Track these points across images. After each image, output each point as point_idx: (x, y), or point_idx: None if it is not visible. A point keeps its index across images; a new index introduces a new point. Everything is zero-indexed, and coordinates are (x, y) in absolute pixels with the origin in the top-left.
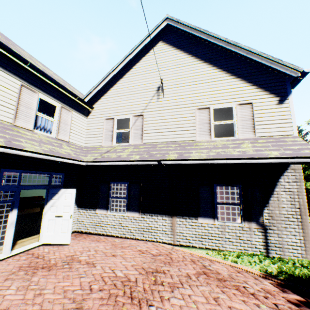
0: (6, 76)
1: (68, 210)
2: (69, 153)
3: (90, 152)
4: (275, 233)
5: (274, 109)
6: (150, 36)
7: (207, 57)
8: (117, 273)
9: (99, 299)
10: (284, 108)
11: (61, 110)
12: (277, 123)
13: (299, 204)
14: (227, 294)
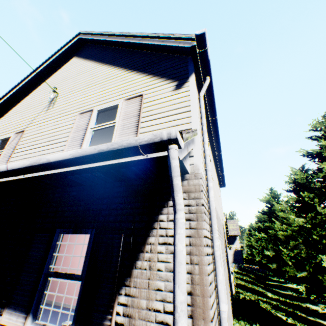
0: None
1: None
2: None
3: None
4: None
5: (169, 97)
6: (60, 51)
7: (109, 59)
8: None
9: None
10: (182, 93)
11: None
12: (170, 115)
13: (191, 281)
14: None
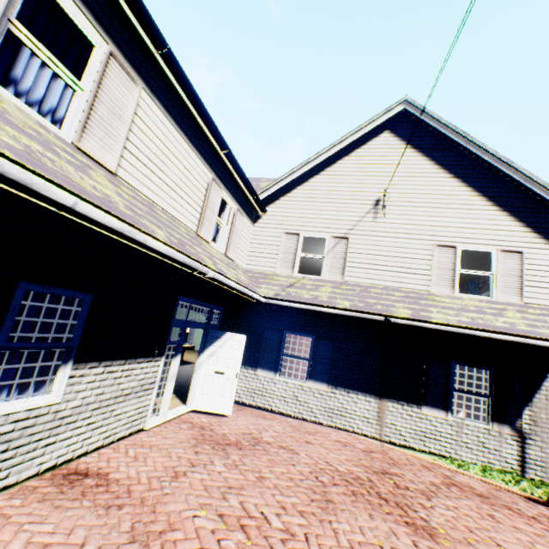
0: (201, 166)
1: (233, 366)
2: (247, 282)
3: (262, 281)
4: (537, 445)
5: None
6: (374, 122)
7: (458, 171)
8: (336, 467)
9: (344, 494)
10: None
11: (236, 213)
12: None
13: None
14: (501, 513)
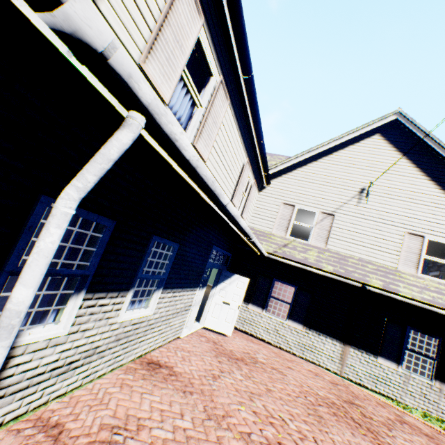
0: (242, 152)
1: (236, 300)
2: None
3: (262, 238)
4: None
5: None
6: (369, 126)
7: (435, 175)
8: (316, 391)
9: (328, 414)
10: None
11: (253, 185)
12: None
13: None
14: None
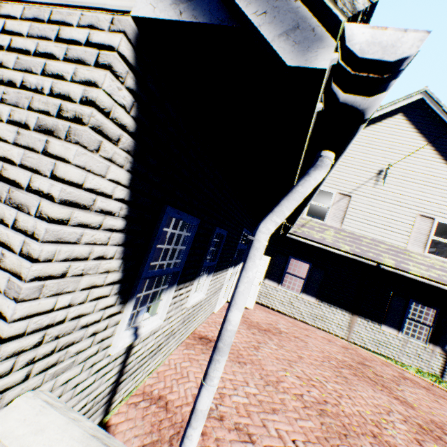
0: None
1: (258, 277)
2: None
3: None
4: None
5: None
6: (394, 105)
7: None
8: (335, 356)
9: (350, 374)
10: None
11: None
12: None
13: None
14: (441, 400)
